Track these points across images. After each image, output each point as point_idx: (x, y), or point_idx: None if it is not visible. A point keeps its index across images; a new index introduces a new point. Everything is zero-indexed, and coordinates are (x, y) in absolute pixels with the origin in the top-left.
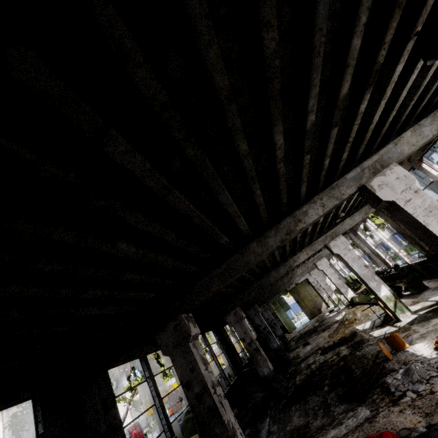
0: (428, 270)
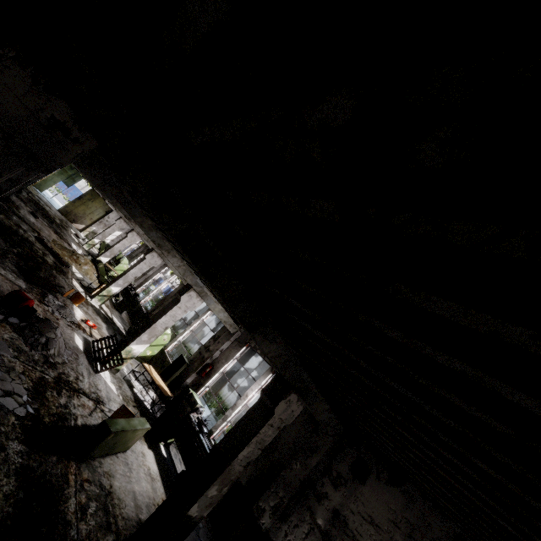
0: (136, 313)
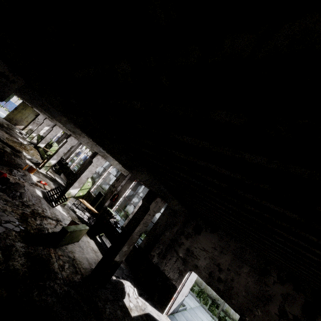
0: (69, 174)
